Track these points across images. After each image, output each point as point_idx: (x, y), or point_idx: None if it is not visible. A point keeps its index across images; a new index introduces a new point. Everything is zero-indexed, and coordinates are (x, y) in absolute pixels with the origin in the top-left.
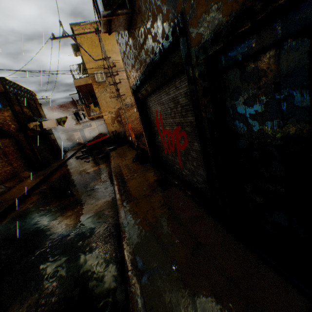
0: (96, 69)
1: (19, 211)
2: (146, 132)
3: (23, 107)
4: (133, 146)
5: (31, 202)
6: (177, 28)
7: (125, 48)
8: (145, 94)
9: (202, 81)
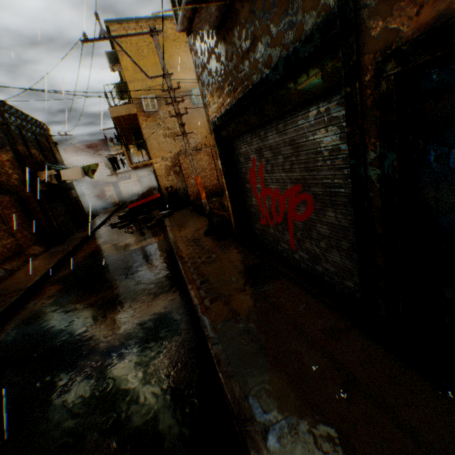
0: (144, 92)
1: (32, 310)
2: (231, 191)
3: (30, 148)
4: (201, 211)
5: (50, 295)
6: (338, 20)
7: (206, 58)
8: (236, 133)
9: (381, 112)
